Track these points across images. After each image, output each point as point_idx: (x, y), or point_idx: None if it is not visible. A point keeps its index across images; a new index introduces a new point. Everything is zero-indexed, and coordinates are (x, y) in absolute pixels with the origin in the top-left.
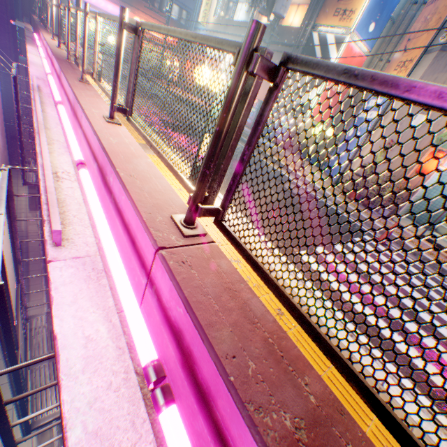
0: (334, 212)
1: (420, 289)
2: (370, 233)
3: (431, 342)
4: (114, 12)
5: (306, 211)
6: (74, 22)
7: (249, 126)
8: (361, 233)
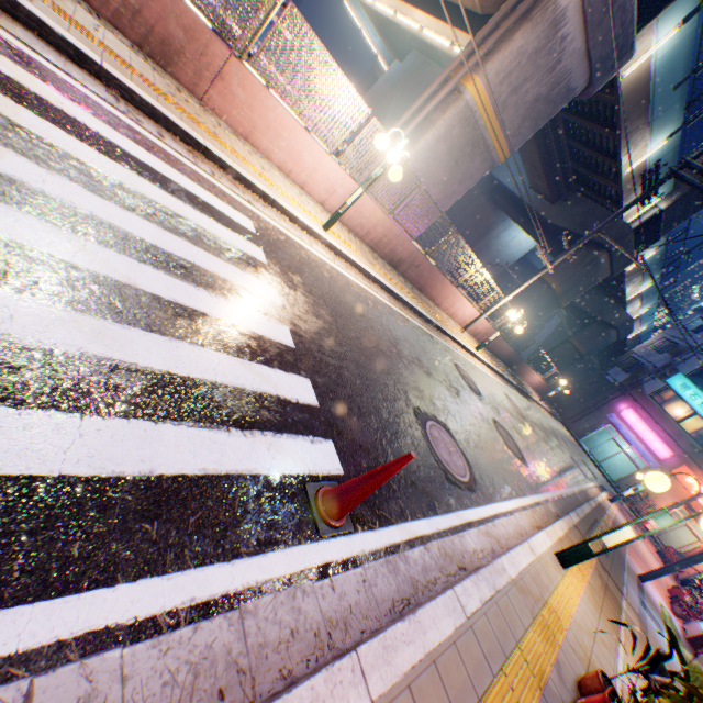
0: (413, 475)
1: (115, 308)
2: (367, 526)
3: (45, 129)
4: (658, 451)
5: (364, 365)
6: (459, 254)
7: (691, 631)
8: (347, 457)
